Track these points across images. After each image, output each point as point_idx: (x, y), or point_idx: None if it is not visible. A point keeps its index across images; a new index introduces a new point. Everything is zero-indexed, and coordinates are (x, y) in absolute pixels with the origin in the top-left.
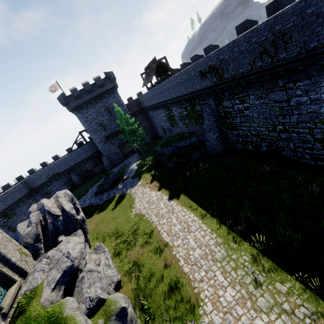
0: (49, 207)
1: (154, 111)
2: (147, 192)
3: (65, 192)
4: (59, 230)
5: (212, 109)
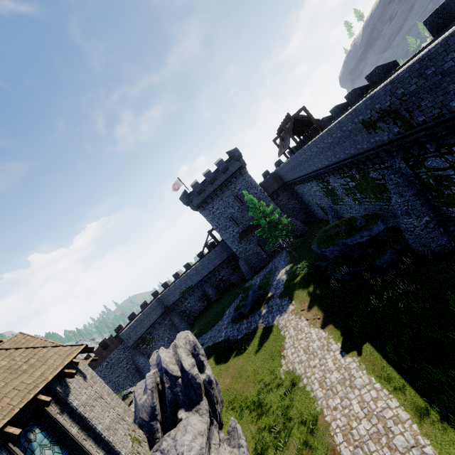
0: (167, 364)
1: (302, 184)
2: (303, 329)
3: (185, 336)
4: (179, 399)
5: (404, 174)
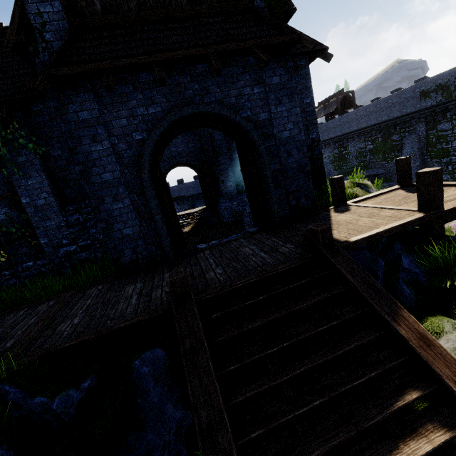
0: None
1: None
2: None
3: None
4: None
5: (419, 135)
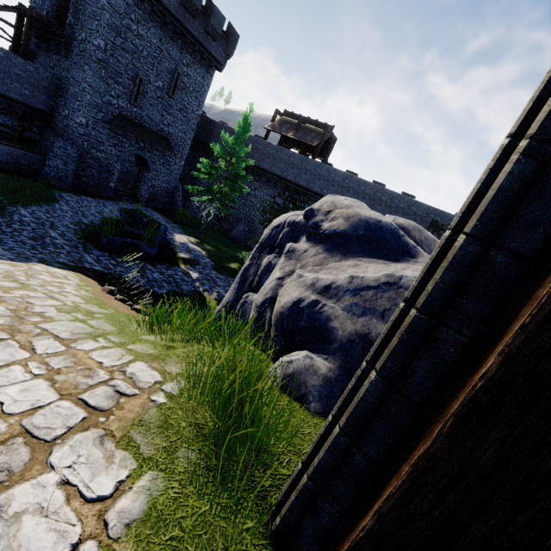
0: None
1: None
2: None
3: None
4: None
5: None
